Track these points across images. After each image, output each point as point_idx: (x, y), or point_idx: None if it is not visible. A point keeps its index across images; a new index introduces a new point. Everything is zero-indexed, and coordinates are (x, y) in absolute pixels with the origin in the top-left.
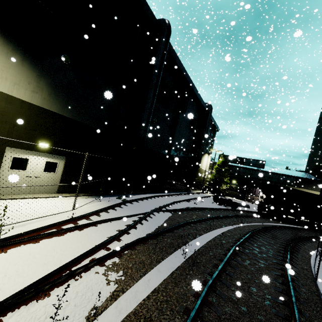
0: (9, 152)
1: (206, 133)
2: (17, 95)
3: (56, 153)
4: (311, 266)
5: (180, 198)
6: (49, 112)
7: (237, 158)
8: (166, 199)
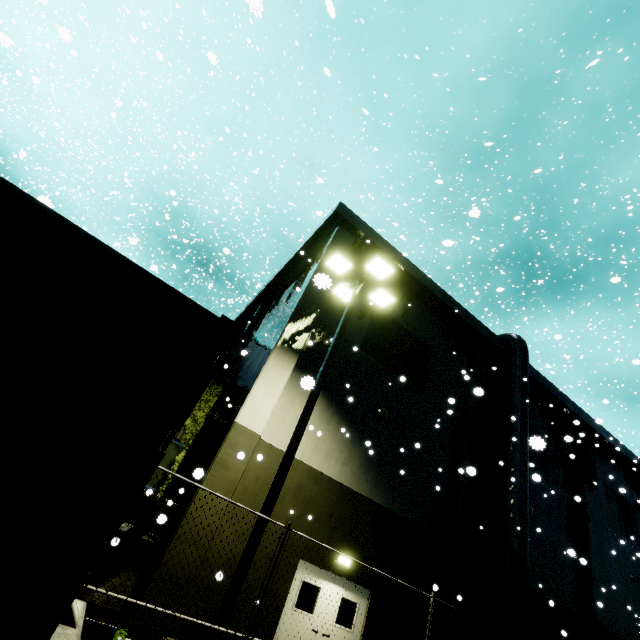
0: (300, 570)
1: None
2: (326, 471)
3: (358, 579)
4: None
5: None
6: (357, 496)
7: None
8: None
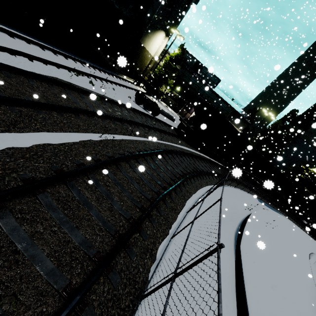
0: None
1: None
2: None
3: None
4: (168, 235)
5: (68, 65)
6: None
7: (197, 62)
8: (16, 44)
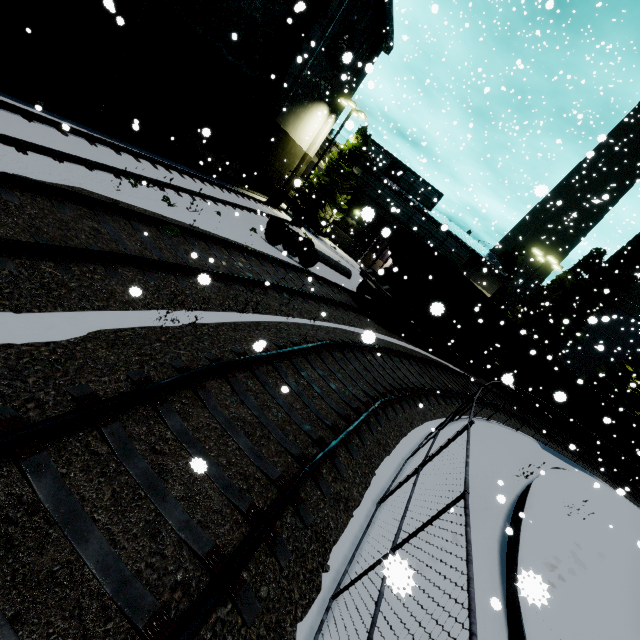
0: None
1: (340, 2)
2: None
3: None
4: (325, 587)
5: (119, 165)
6: None
7: (394, 161)
8: None
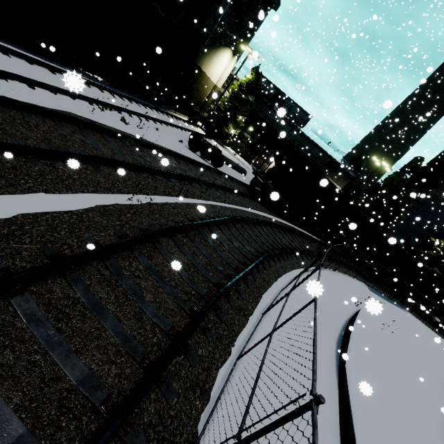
0: None
1: None
2: None
3: None
4: (233, 354)
5: (91, 95)
6: None
7: (278, 91)
8: (10, 64)
